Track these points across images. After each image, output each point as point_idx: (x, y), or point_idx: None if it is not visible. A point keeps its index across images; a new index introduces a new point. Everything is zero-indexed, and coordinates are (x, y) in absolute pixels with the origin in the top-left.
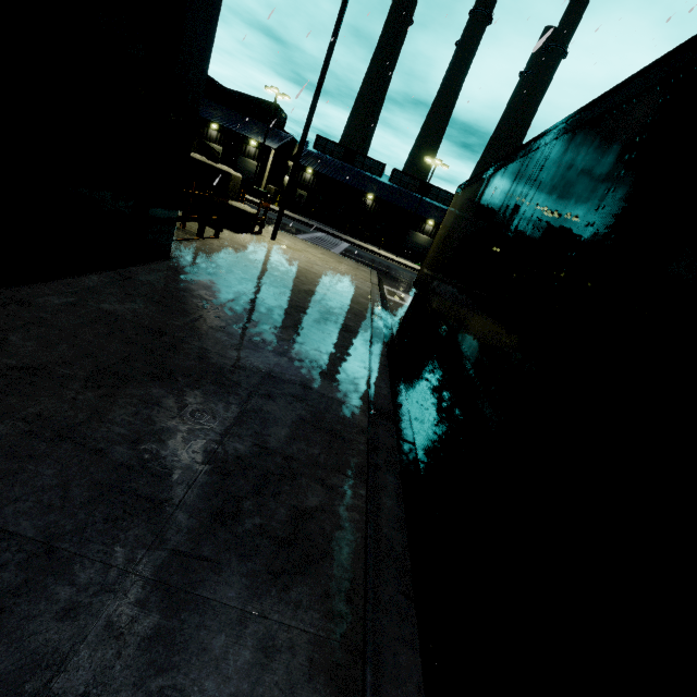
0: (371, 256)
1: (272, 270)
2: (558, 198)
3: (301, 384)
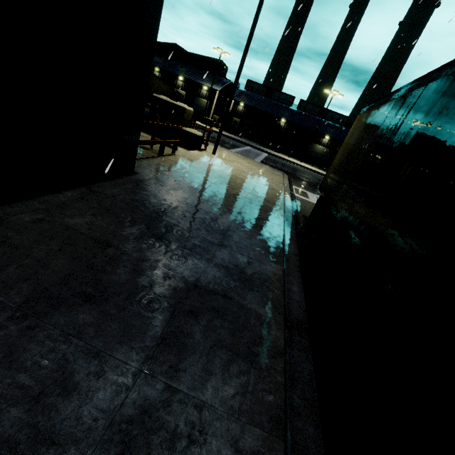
0: (283, 162)
1: (210, 178)
2: None
3: (222, 295)
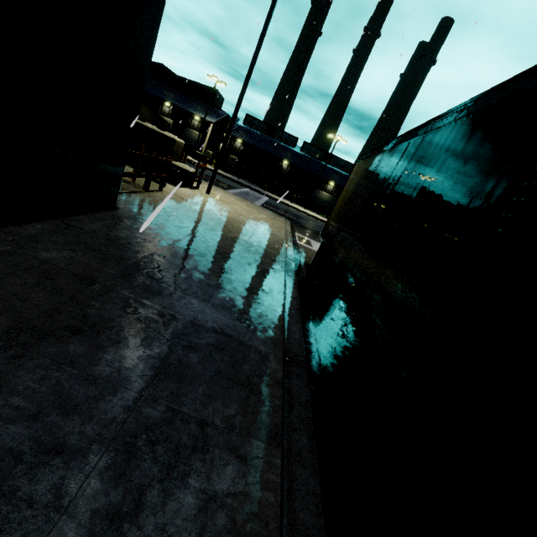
0: (285, 208)
1: (205, 219)
2: (471, 171)
3: (221, 332)
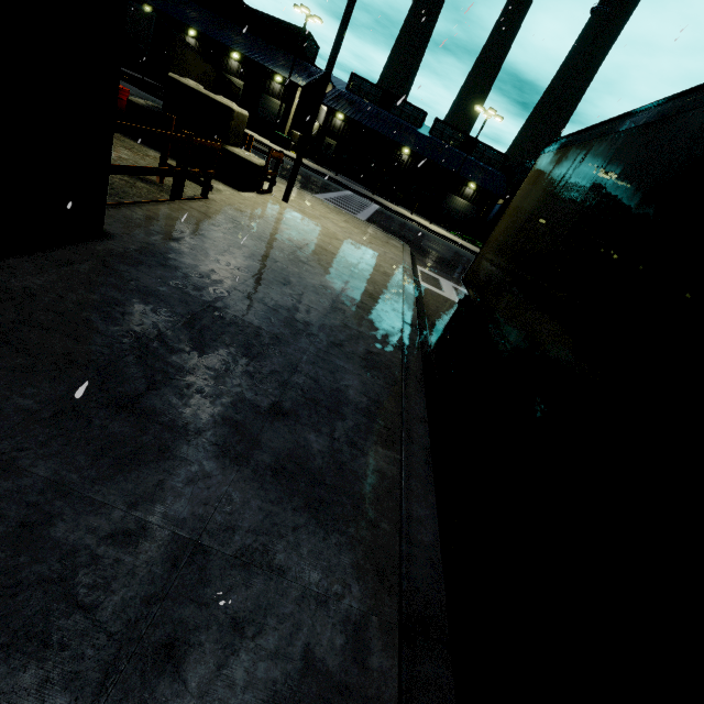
0: (403, 222)
1: (272, 251)
2: None
3: (262, 564)
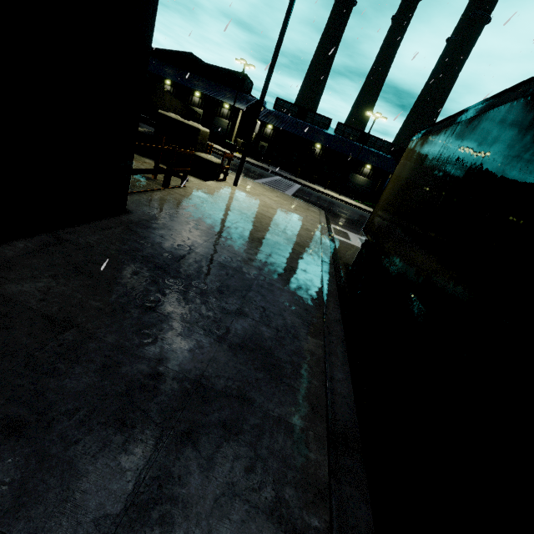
0: (319, 195)
1: (229, 217)
2: None
3: (238, 396)
